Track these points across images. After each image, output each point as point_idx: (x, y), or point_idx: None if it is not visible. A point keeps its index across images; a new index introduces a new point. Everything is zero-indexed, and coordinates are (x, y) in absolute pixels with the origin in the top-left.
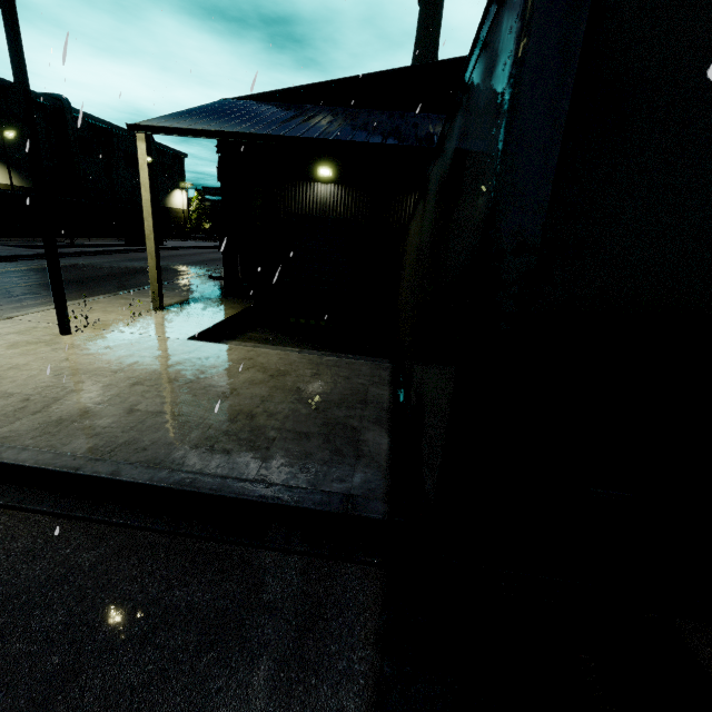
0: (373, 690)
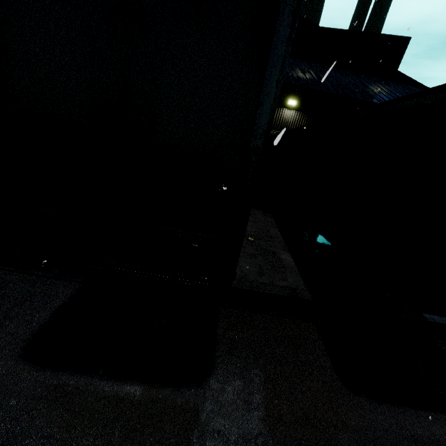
0: (38, 327)
